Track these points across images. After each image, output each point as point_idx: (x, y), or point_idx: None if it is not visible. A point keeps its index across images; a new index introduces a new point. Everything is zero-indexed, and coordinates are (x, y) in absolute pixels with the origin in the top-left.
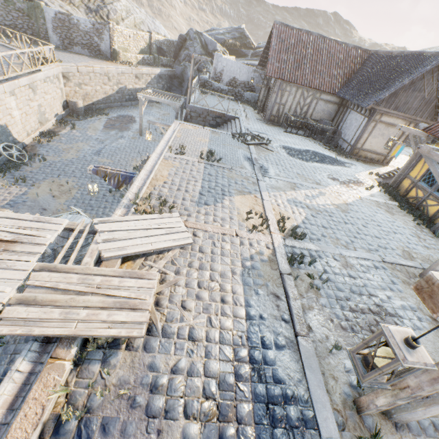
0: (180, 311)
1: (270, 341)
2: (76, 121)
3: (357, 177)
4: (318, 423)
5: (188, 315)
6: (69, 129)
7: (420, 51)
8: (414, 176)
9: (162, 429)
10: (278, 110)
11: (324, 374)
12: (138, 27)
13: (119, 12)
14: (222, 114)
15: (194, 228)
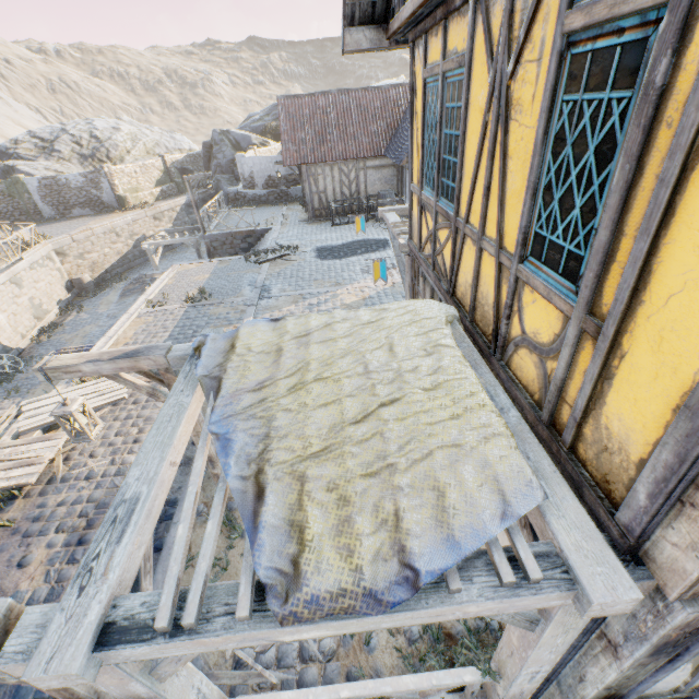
0: (87, 460)
1: None
2: (86, 300)
3: None
4: (175, 514)
5: (93, 461)
6: (76, 313)
7: None
8: None
9: (33, 543)
10: (320, 201)
11: (210, 478)
12: (153, 153)
13: (121, 145)
14: (250, 231)
15: None
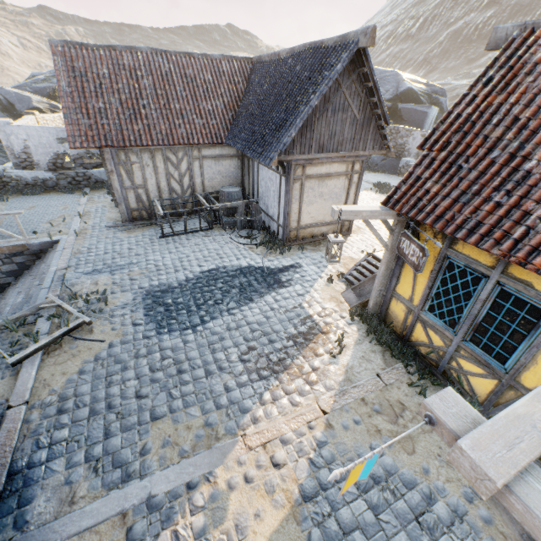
0: None
1: None
2: None
3: (307, 312)
4: None
5: None
6: None
7: (315, 41)
8: (408, 296)
9: None
10: (138, 199)
11: None
12: None
13: None
14: (18, 246)
15: None
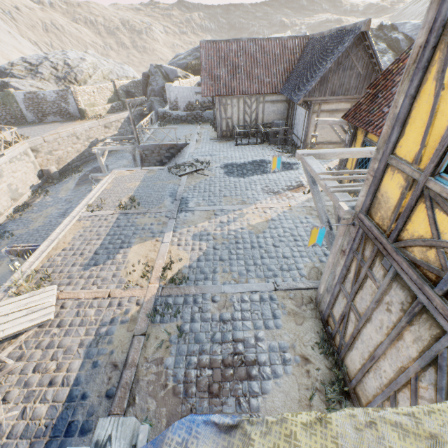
0: None
1: (77, 426)
2: (51, 186)
3: (300, 180)
4: None
5: (3, 409)
6: (43, 196)
7: (342, 27)
8: (350, 168)
9: None
10: (227, 125)
11: None
12: (107, 78)
13: (85, 71)
14: (173, 144)
15: (66, 299)
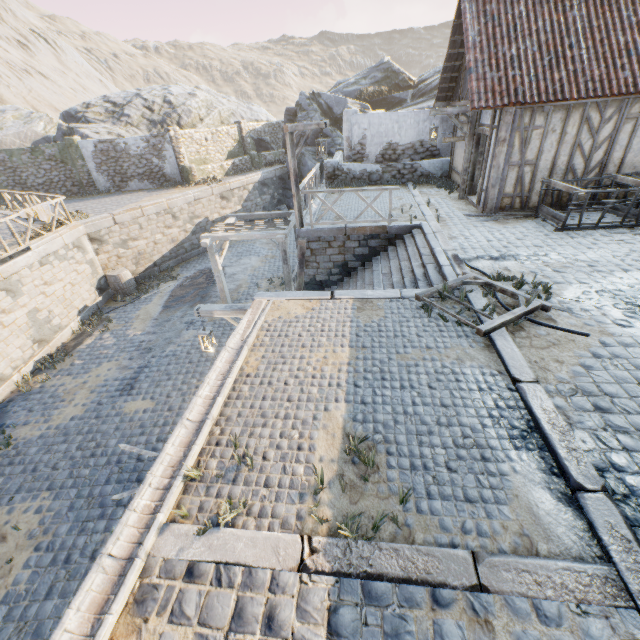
0: None
1: None
2: (119, 308)
3: None
4: None
5: None
6: (99, 332)
7: None
8: None
9: None
10: (518, 180)
11: None
12: (227, 123)
13: (194, 111)
14: (379, 228)
15: None
